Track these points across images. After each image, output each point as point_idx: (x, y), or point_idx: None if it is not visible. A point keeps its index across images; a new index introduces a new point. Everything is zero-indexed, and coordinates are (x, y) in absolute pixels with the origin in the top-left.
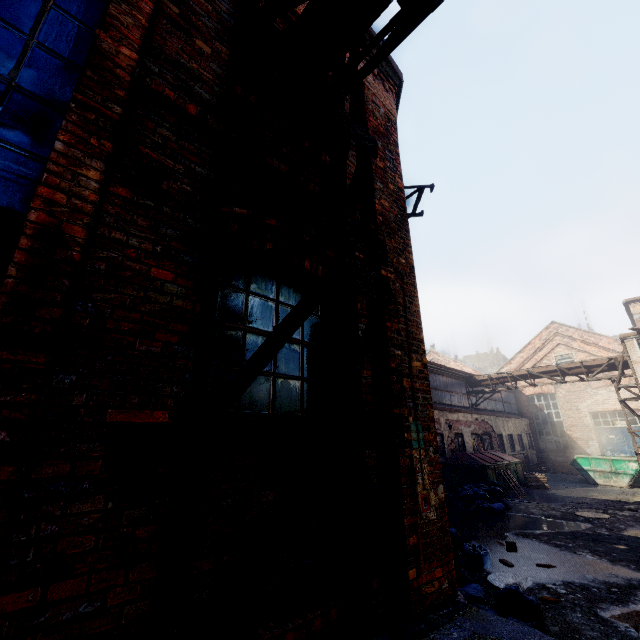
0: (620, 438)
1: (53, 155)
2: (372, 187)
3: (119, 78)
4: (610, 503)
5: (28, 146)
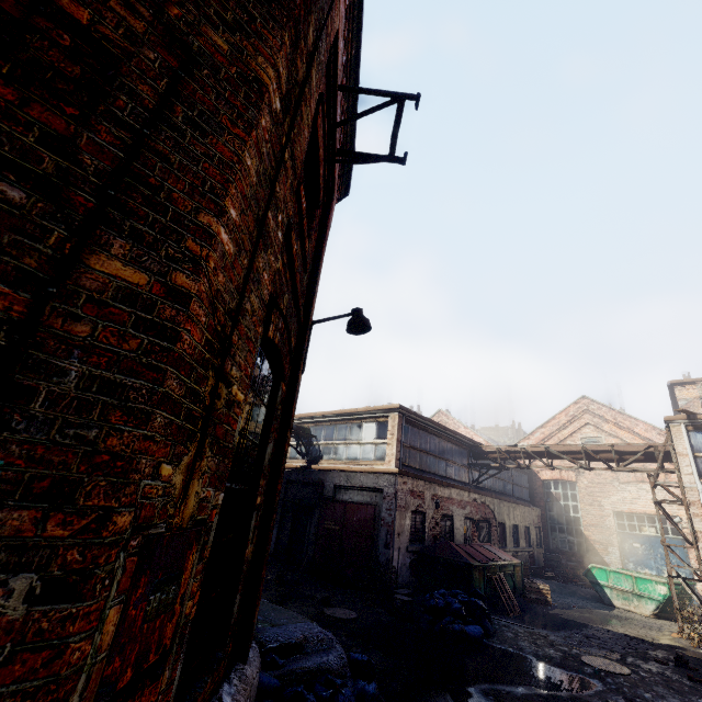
0: (646, 549)
1: None
2: None
3: None
4: (630, 642)
5: None
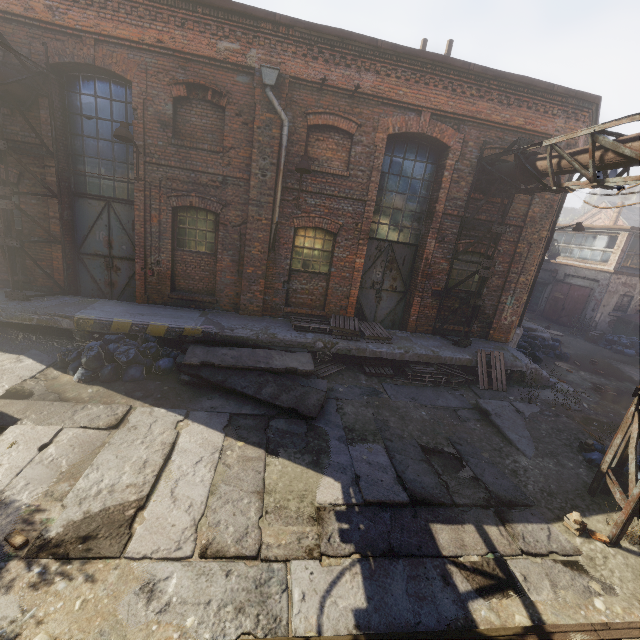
0: None
1: (427, 243)
2: (531, 203)
3: (439, 216)
4: None
5: (418, 228)
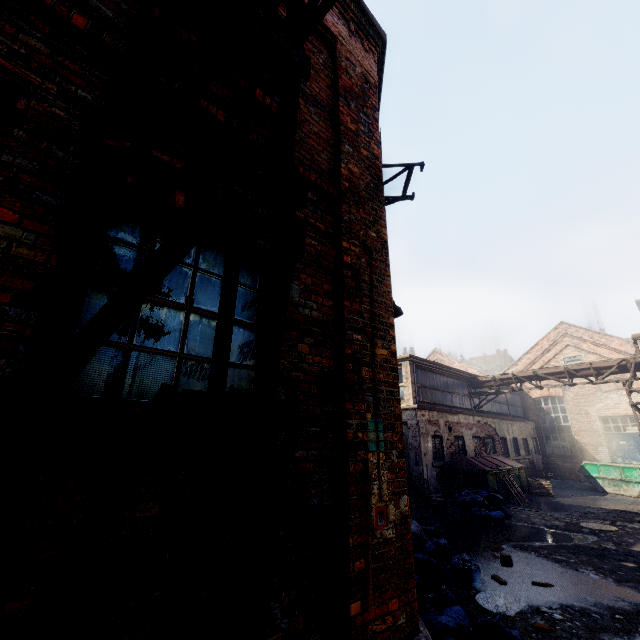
0: (632, 444)
1: None
2: (338, 149)
3: None
4: (619, 514)
5: None
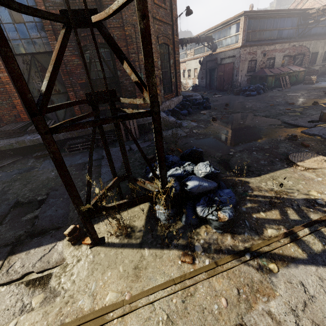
0: None
1: (51, 45)
2: None
3: None
4: None
5: (46, 36)
